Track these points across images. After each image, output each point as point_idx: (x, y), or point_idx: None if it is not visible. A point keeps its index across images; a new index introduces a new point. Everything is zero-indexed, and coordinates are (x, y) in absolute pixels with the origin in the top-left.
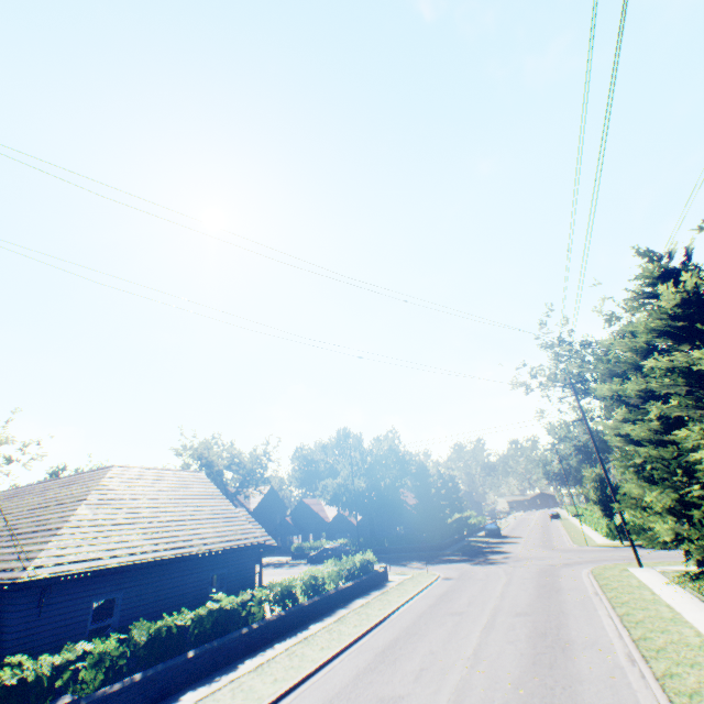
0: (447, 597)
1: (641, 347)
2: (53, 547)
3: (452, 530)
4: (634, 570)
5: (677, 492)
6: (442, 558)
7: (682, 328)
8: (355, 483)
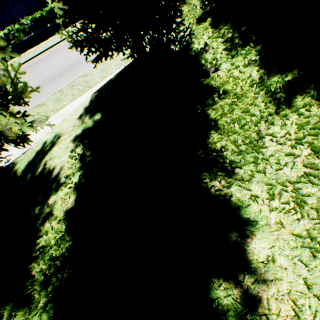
0: None
1: None
2: None
3: None
4: None
5: None
6: None
7: None
8: None
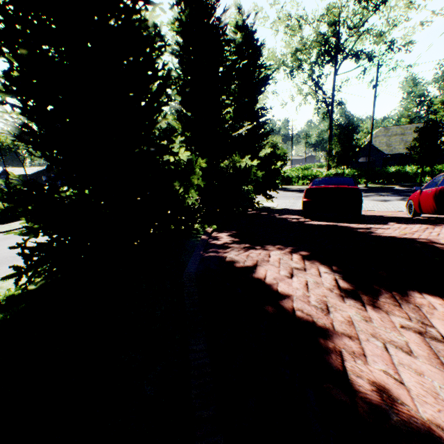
0: None
1: None
2: None
3: None
4: None
5: None
6: None
7: None
8: None
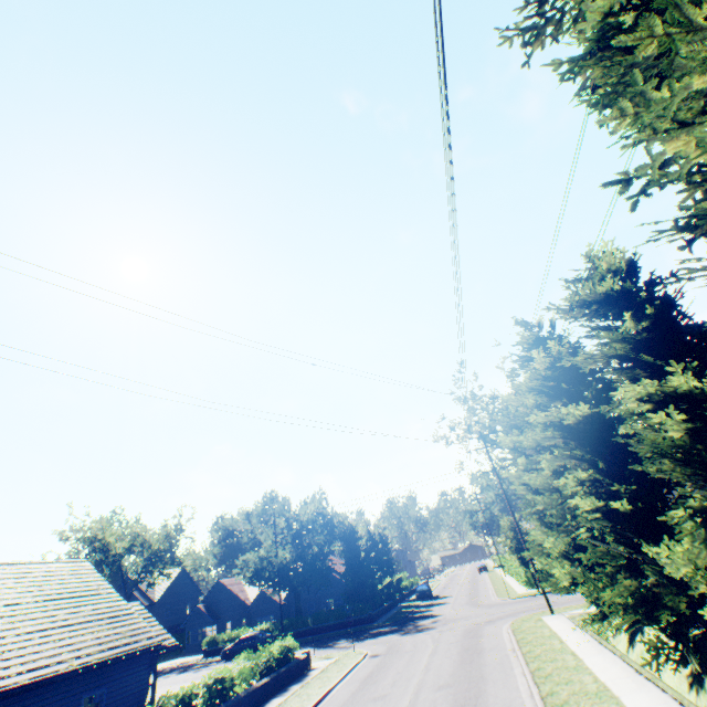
0: (372, 679)
1: (530, 402)
2: None
3: (383, 597)
4: (547, 618)
5: (569, 536)
6: (372, 631)
7: (553, 387)
8: (279, 554)
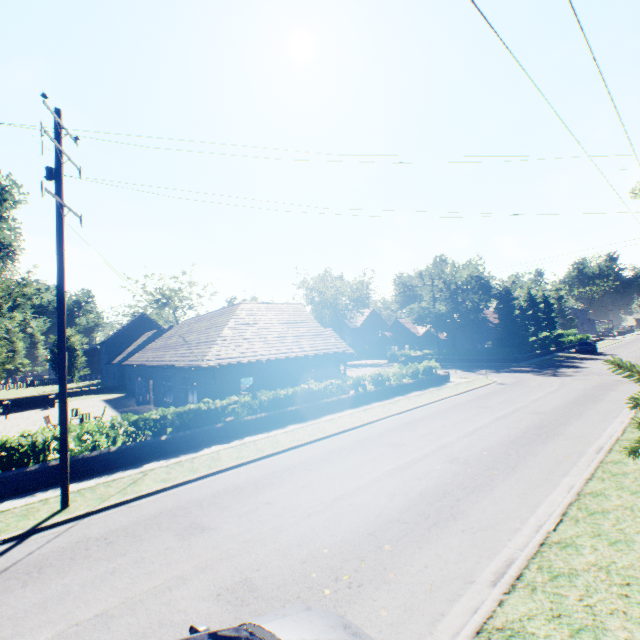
0: (486, 397)
1: None
2: (214, 351)
3: (535, 347)
4: None
5: None
6: (512, 369)
7: None
8: (436, 307)
